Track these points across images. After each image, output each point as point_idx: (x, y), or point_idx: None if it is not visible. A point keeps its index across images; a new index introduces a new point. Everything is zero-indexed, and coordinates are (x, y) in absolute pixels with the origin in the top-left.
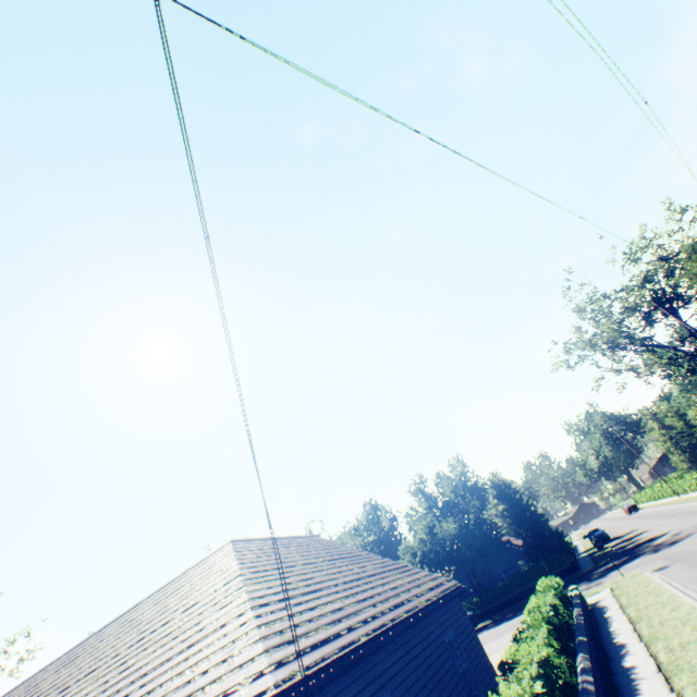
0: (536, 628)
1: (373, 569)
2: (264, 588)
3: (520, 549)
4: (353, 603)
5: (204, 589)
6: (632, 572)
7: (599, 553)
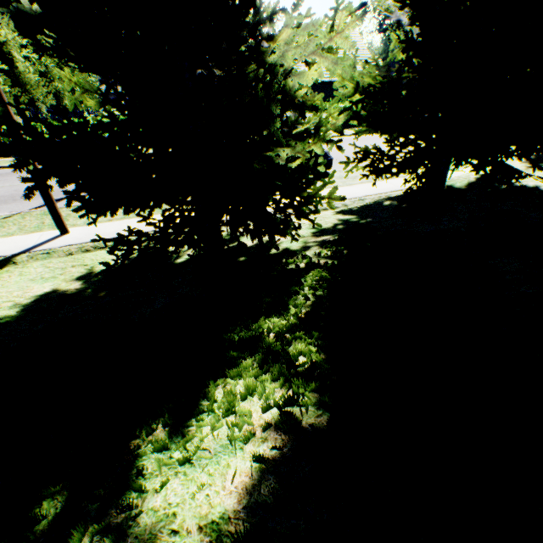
0: None
1: None
2: None
3: None
4: None
5: None
6: None
7: None
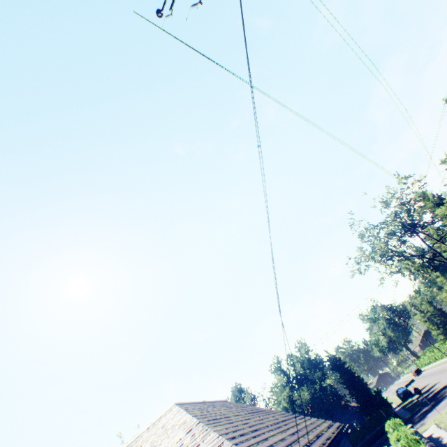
0: (417, 445)
1: (281, 417)
2: (223, 429)
3: (353, 408)
4: (289, 435)
5: (166, 442)
6: (445, 409)
7: (410, 404)
